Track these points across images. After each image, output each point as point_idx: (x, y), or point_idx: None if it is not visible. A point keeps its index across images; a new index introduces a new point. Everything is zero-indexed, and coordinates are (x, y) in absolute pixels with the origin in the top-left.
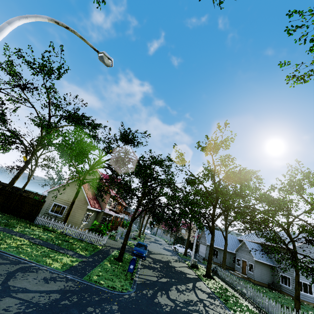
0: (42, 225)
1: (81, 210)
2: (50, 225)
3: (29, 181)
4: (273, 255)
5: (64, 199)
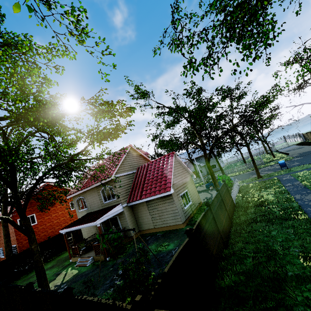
0: (235, 202)
1: (192, 184)
2: (235, 197)
3: (33, 233)
4: (202, 160)
5: (181, 184)
